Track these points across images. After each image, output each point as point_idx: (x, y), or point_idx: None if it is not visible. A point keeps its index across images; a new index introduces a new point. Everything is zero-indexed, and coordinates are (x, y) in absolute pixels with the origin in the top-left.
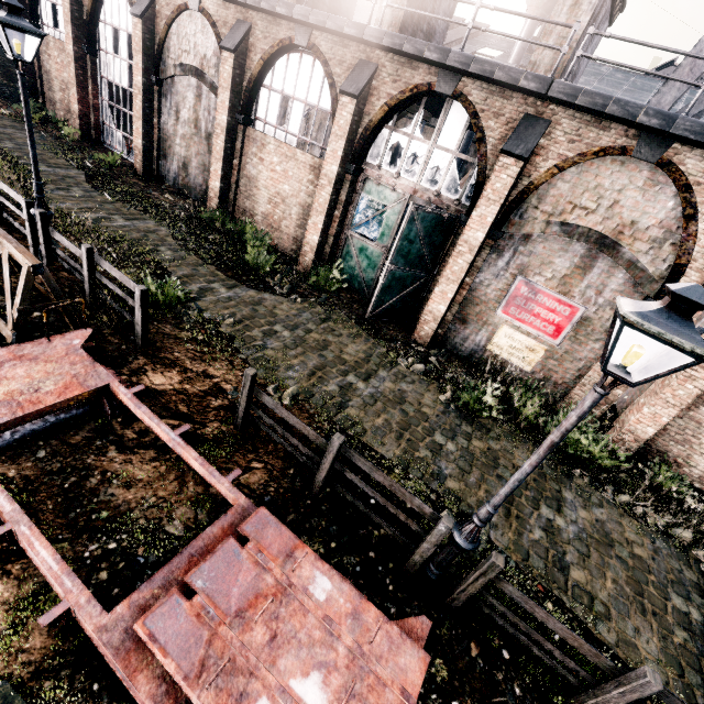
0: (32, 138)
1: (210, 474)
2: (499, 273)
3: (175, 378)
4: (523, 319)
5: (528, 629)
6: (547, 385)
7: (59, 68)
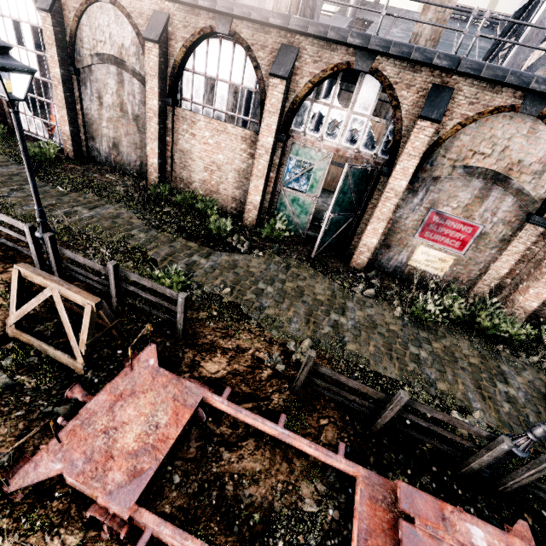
0: (31, 169)
1: (327, 456)
2: (415, 208)
3: (223, 362)
4: (435, 239)
5: None
6: (456, 284)
7: None
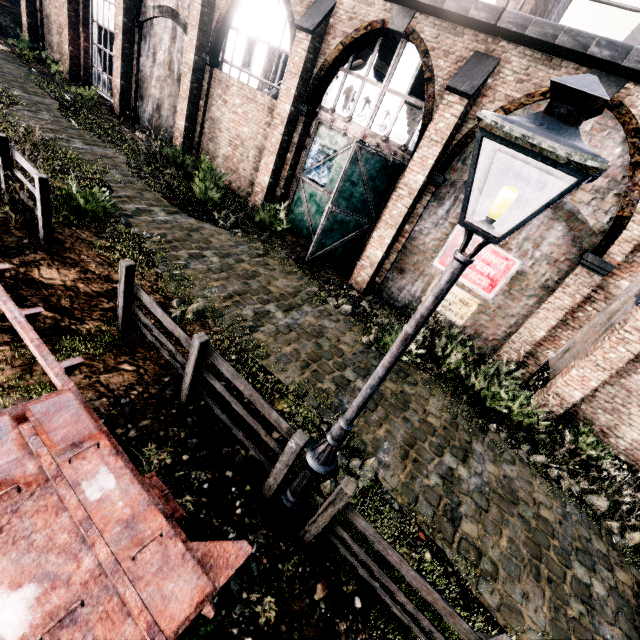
0: None
1: (42, 357)
2: (439, 222)
3: (70, 276)
4: None
5: (381, 575)
6: (477, 341)
7: (58, 12)
